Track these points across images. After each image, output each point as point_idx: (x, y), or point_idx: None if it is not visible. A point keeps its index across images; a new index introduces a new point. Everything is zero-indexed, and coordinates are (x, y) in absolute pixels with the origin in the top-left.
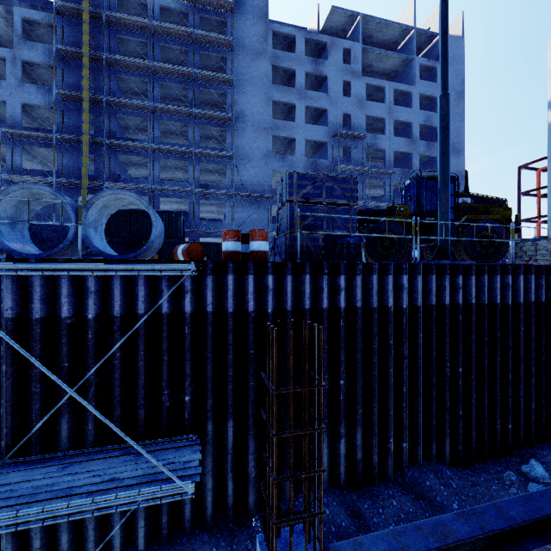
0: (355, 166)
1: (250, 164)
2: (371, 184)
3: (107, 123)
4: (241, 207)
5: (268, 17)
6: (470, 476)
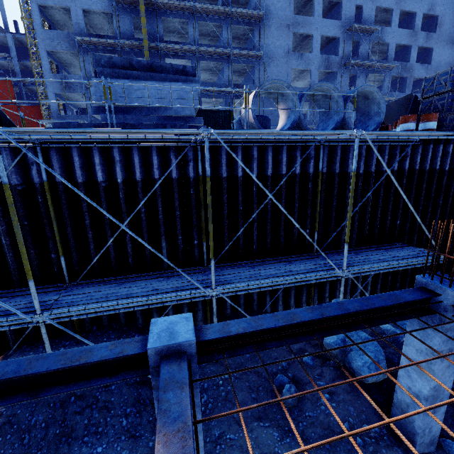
0: (361, 61)
1: (274, 62)
2: (368, 79)
3: (154, 27)
4: (266, 105)
5: None
6: None
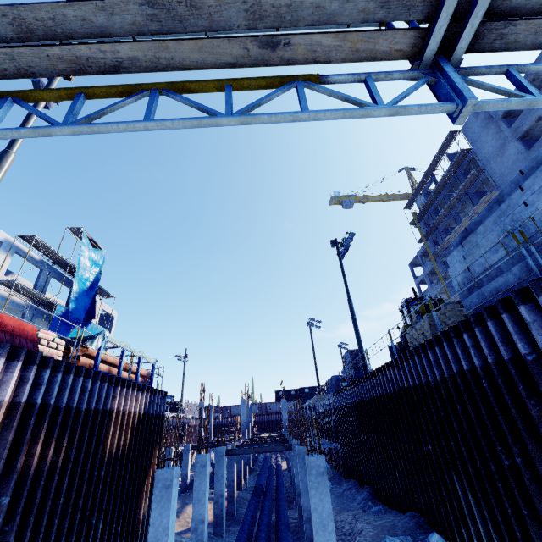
0: None
1: None
2: None
3: None
4: None
5: (492, 115)
6: (373, 502)
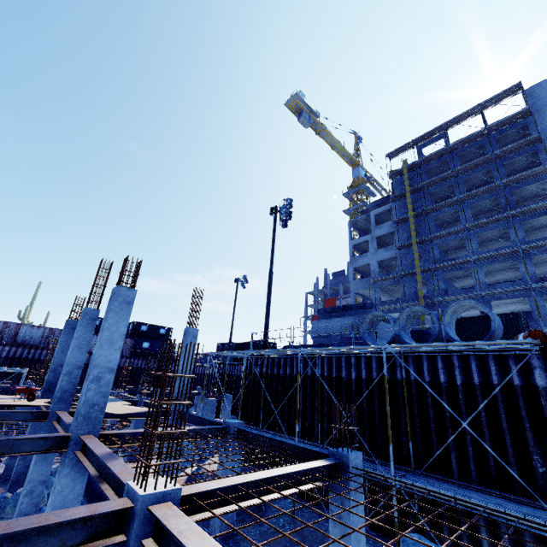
0: None
1: None
2: None
3: (430, 254)
4: None
5: None
6: None
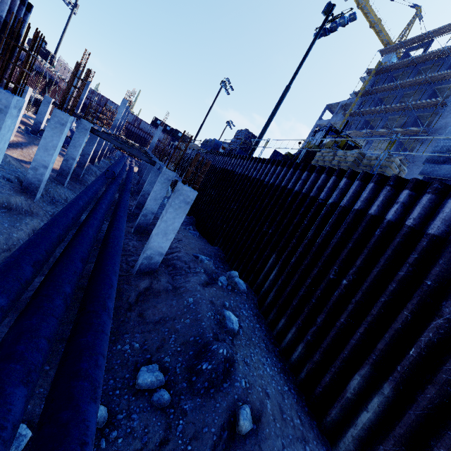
0: None
1: None
2: None
3: None
4: None
5: None
6: (192, 227)
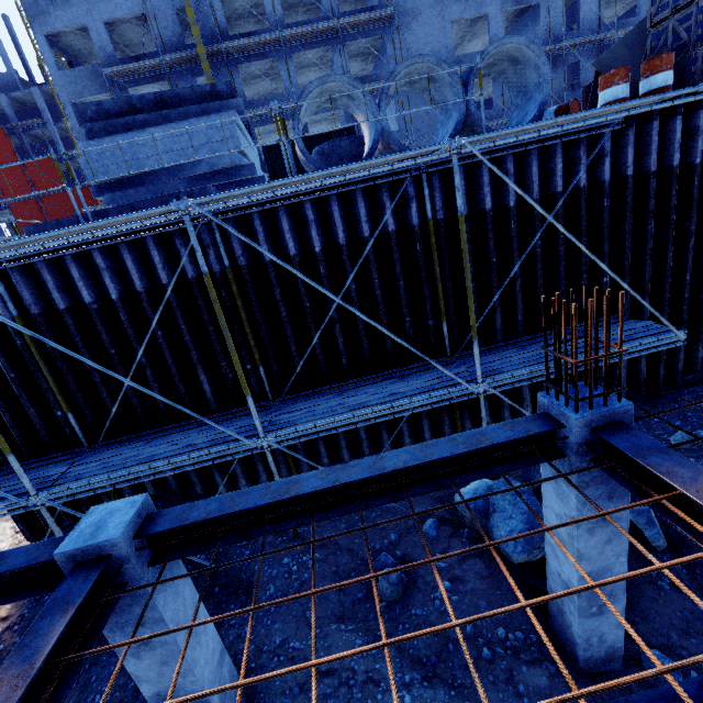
0: None
1: (417, 20)
2: None
3: (211, 17)
4: (414, 102)
5: None
6: None
